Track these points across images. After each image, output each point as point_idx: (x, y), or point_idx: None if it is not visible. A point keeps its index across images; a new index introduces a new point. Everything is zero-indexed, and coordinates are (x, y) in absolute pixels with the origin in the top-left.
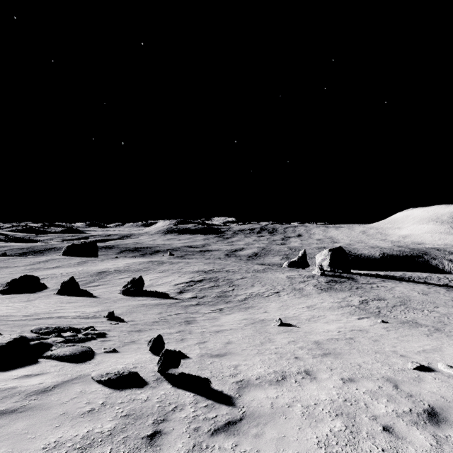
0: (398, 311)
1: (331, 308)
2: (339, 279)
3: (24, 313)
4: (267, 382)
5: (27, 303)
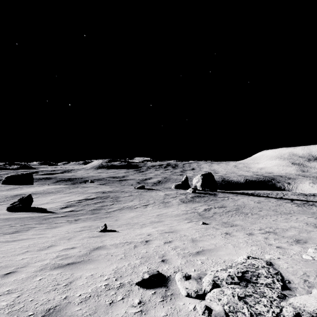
0: (227, 214)
1: (176, 215)
2: (203, 195)
3: None
4: None
5: None
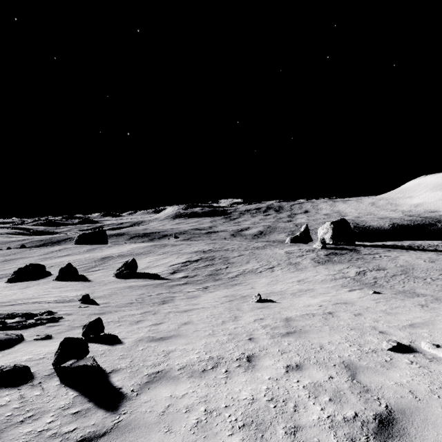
0: (396, 280)
1: (323, 281)
2: (340, 252)
3: (4, 299)
4: (188, 373)
5: (22, 290)
